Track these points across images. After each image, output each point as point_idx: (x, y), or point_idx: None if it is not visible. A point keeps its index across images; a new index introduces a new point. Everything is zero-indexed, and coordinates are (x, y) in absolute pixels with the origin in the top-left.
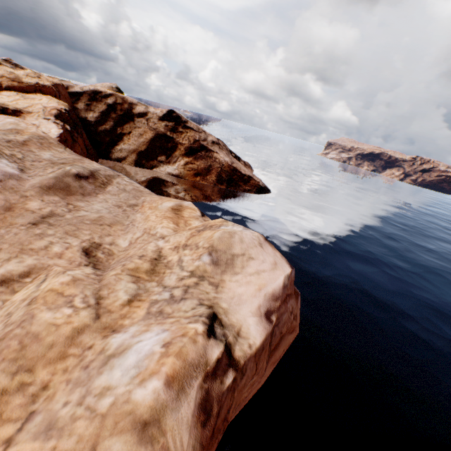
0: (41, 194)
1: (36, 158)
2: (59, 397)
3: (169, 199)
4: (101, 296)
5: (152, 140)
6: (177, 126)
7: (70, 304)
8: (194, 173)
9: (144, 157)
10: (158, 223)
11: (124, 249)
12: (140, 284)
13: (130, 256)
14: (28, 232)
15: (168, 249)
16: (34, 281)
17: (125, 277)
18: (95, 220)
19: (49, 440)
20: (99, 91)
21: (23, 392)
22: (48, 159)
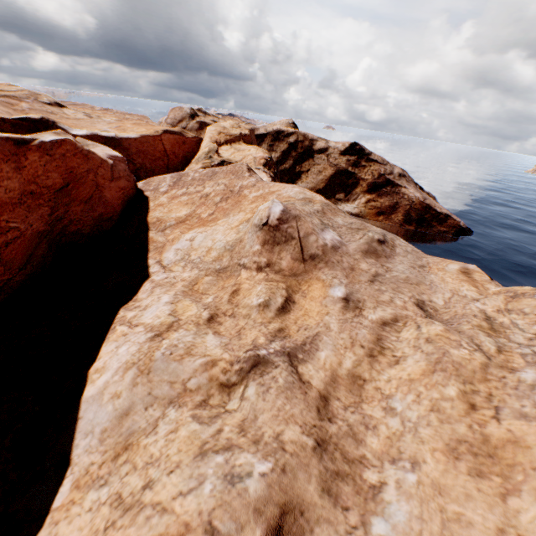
0: (363, 257)
1: (337, 224)
2: (510, 401)
3: (450, 261)
4: (476, 344)
5: (331, 177)
6: (360, 160)
7: (461, 346)
8: (376, 212)
9: (321, 195)
10: (458, 285)
11: (443, 307)
12: (493, 338)
13: (461, 314)
14: (370, 287)
15: (491, 312)
16: (407, 326)
17: (479, 332)
18: (405, 280)
19: (530, 422)
20: (281, 131)
21: (477, 394)
22: (343, 225)
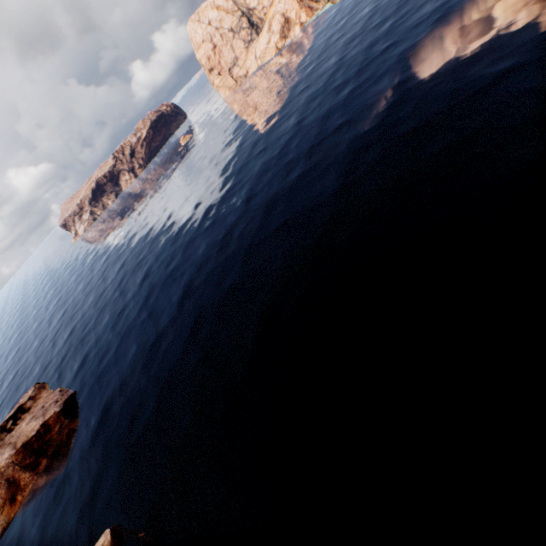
0: None
1: None
2: None
3: None
4: None
5: None
6: None
7: None
8: (10, 504)
9: None
10: None
11: None
12: None
13: None
14: None
15: None
16: None
17: None
18: None
19: None
20: None
21: None
22: None
